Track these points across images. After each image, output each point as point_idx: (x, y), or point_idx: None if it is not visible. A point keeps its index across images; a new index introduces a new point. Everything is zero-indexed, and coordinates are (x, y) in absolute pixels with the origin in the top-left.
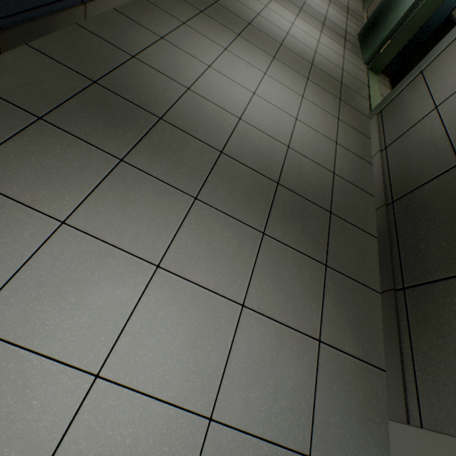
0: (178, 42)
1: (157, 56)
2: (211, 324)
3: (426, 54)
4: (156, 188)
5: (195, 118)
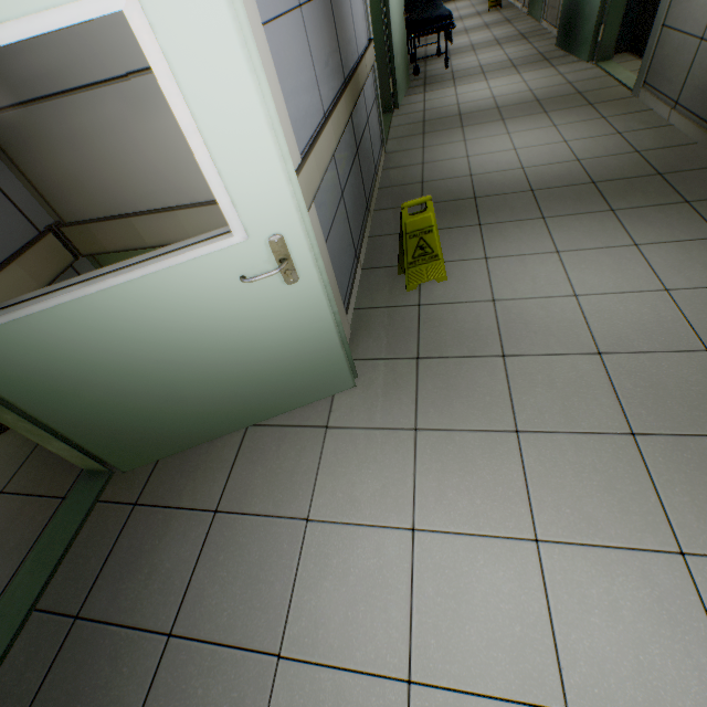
0: (433, 159)
1: (432, 174)
2: (621, 260)
3: (655, 5)
4: (513, 226)
5: (493, 186)
